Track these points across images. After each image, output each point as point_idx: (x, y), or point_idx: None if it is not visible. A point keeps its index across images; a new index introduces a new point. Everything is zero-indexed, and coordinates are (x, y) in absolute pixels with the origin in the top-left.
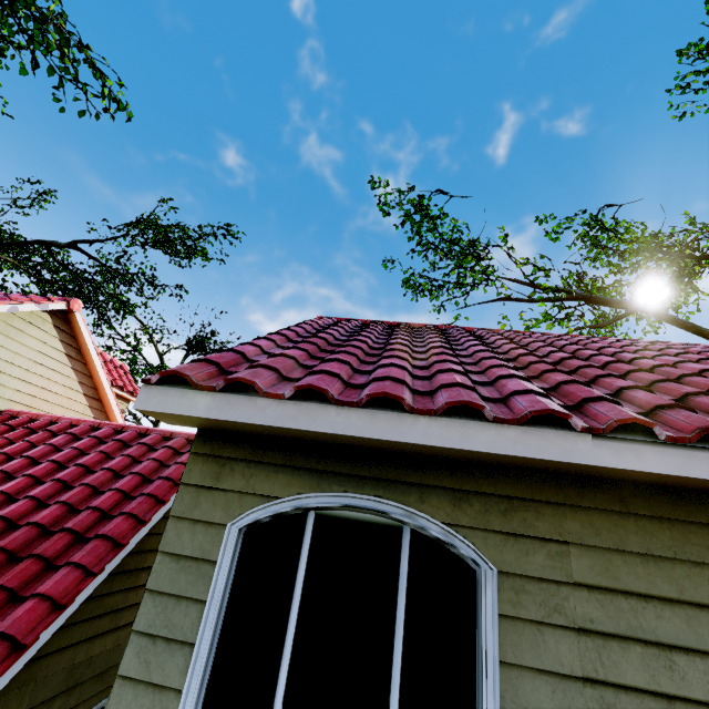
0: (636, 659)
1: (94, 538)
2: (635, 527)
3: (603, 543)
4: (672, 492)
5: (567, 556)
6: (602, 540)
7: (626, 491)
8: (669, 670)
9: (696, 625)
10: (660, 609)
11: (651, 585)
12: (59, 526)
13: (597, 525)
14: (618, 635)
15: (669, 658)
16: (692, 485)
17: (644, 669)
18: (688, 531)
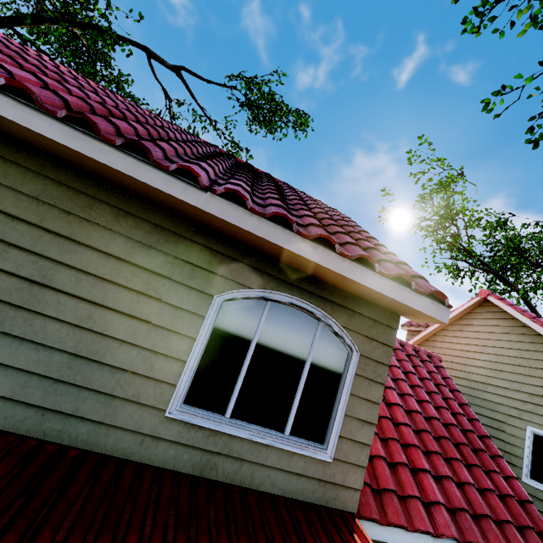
0: None
1: (484, 437)
2: None
3: None
4: None
5: None
6: None
7: None
8: None
9: None
10: None
11: None
12: (458, 426)
13: None
14: None
15: None
16: None
17: None
18: None
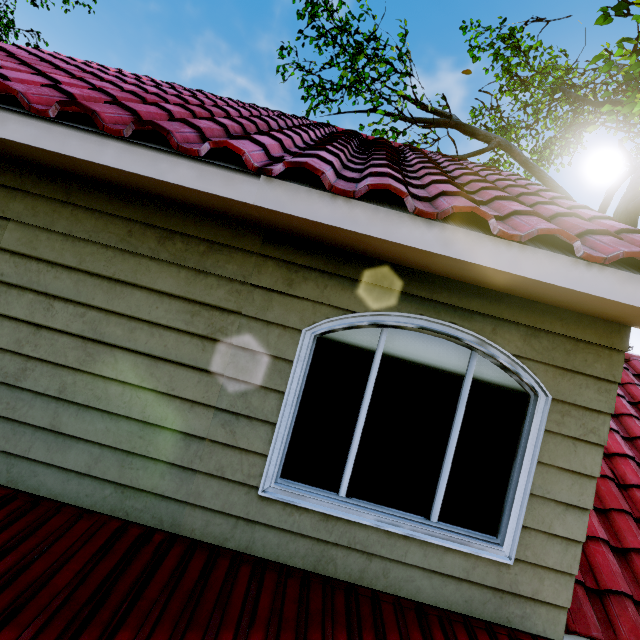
0: (26, 302)
1: None
2: (69, 215)
3: (36, 222)
4: (115, 192)
5: (4, 229)
6: (36, 220)
7: (76, 186)
8: (46, 311)
9: (81, 286)
10: (60, 273)
11: (61, 256)
12: None
13: (39, 209)
14: (18, 285)
15: (51, 304)
16: (96, 175)
17: (28, 308)
18: (111, 222)
